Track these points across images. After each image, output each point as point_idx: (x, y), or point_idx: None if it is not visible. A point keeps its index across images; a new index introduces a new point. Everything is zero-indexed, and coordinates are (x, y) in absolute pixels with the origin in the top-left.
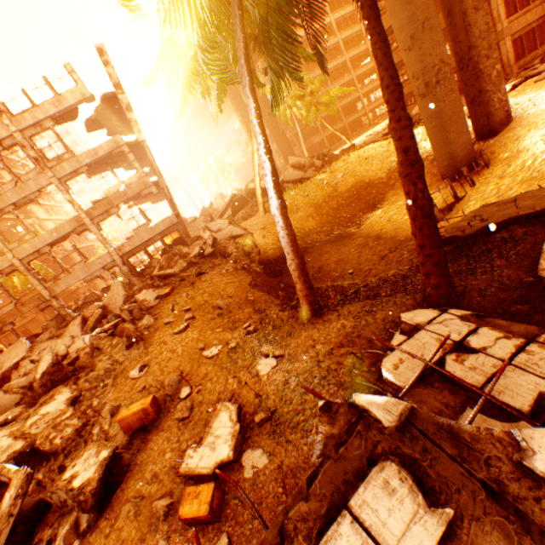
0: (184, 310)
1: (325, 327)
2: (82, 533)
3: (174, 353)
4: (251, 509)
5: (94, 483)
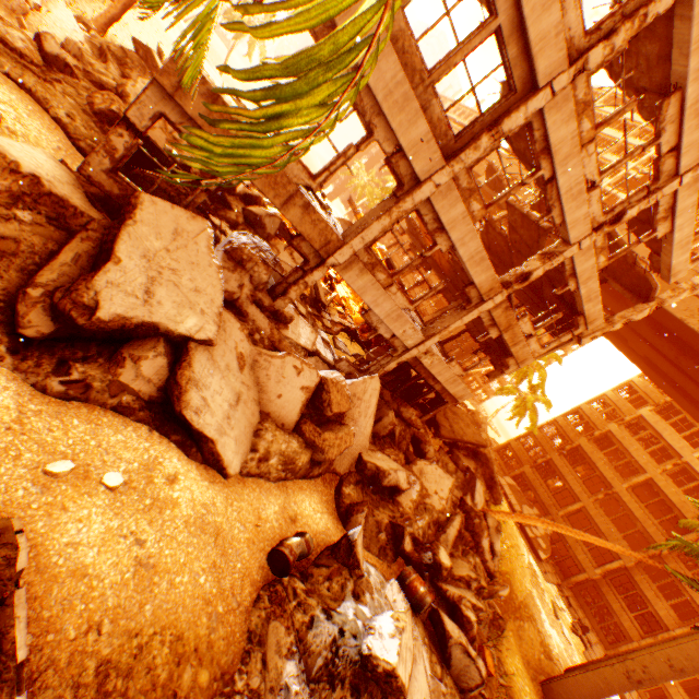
0: None
1: None
2: None
3: None
4: None
5: None
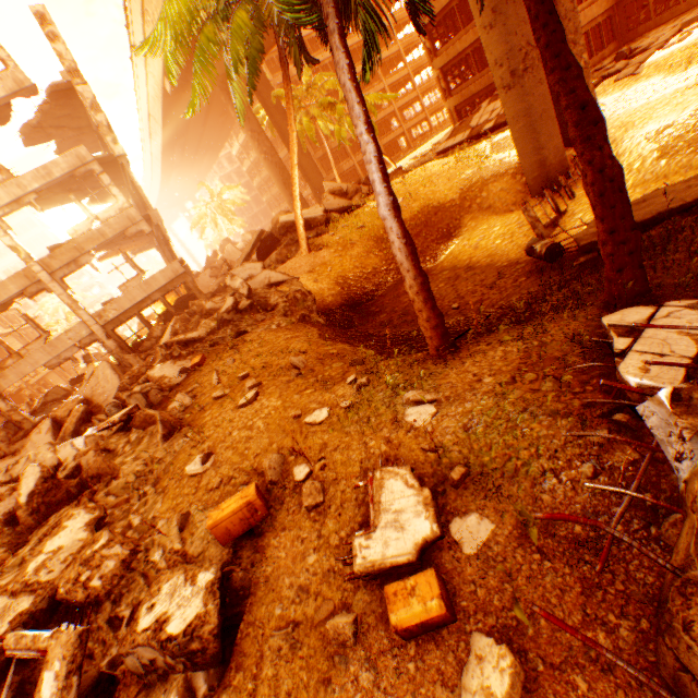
0: (240, 377)
1: (480, 359)
2: None
3: (252, 430)
4: (502, 592)
5: (212, 619)
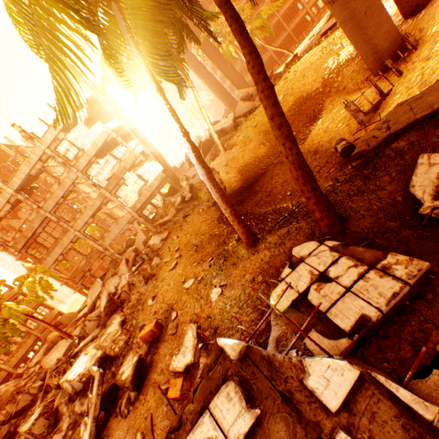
0: (175, 251)
1: (254, 258)
2: (132, 402)
3: (169, 286)
4: None
5: (130, 377)
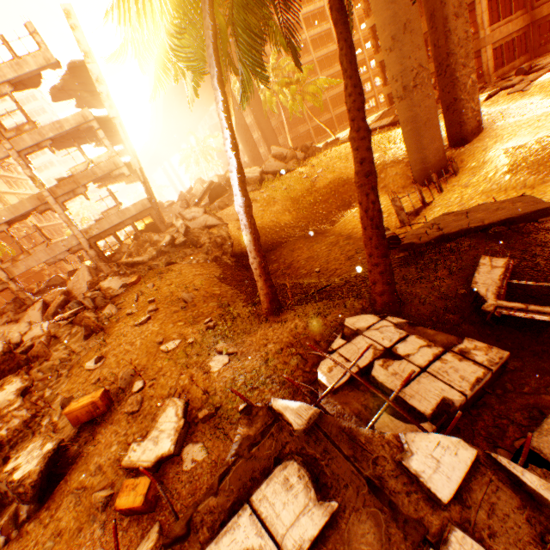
0: (148, 301)
1: (280, 326)
2: (21, 523)
3: (132, 346)
4: (185, 500)
5: (34, 475)
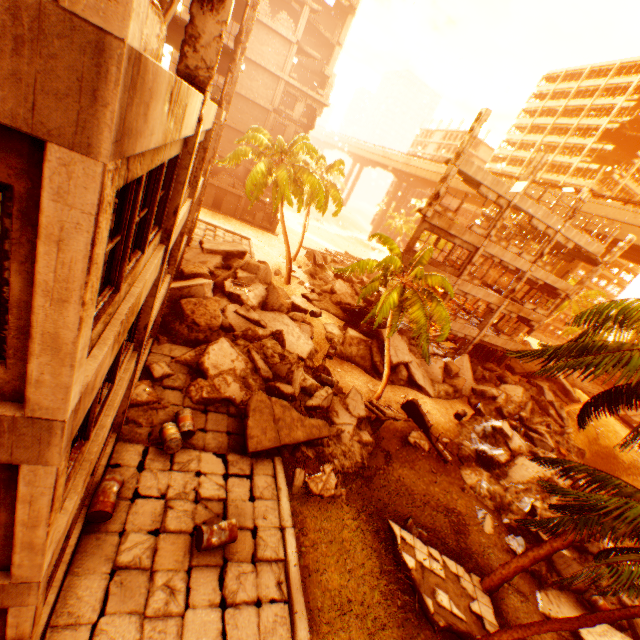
0: None
1: None
2: None
3: None
4: None
5: None
